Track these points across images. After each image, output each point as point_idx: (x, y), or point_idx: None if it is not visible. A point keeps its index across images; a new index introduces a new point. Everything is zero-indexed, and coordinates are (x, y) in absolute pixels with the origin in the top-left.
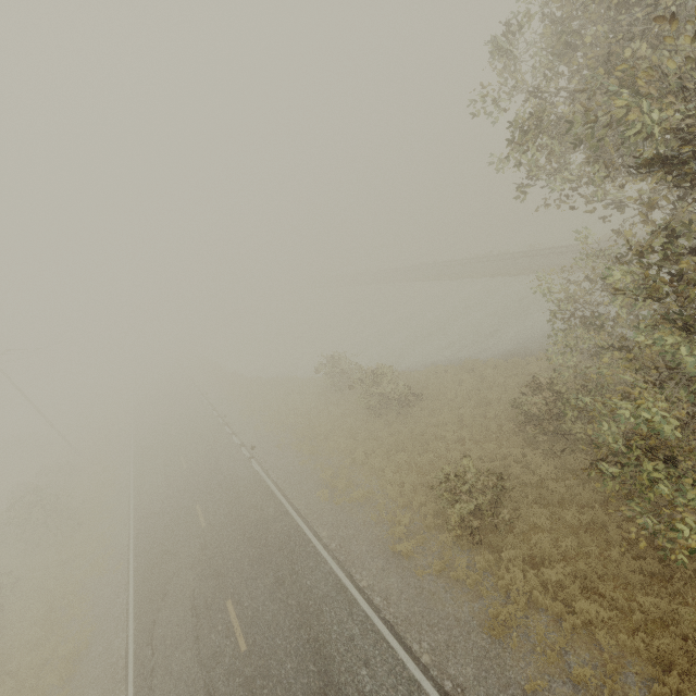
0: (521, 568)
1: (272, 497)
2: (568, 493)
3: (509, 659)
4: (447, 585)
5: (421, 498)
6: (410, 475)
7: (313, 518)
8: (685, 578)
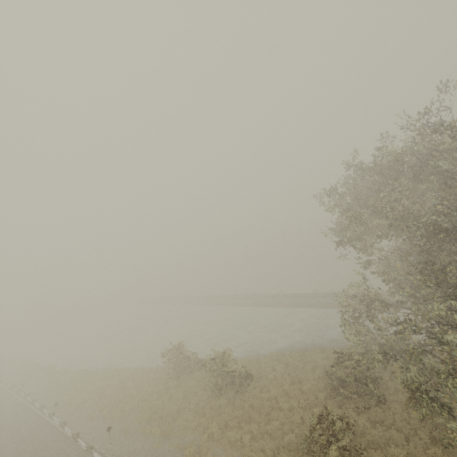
0: None
1: None
2: (383, 437)
3: None
4: None
5: None
6: (267, 441)
7: None
8: None
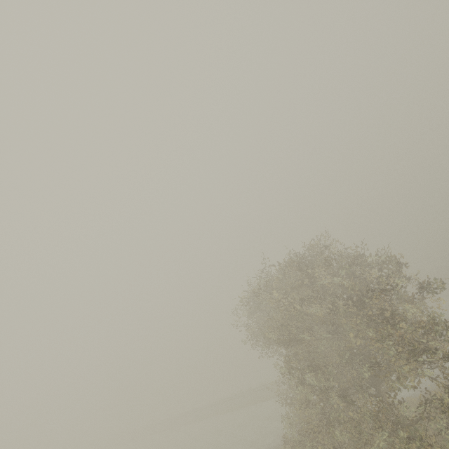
0: None
1: None
2: None
3: None
4: None
5: None
6: None
7: None
8: None
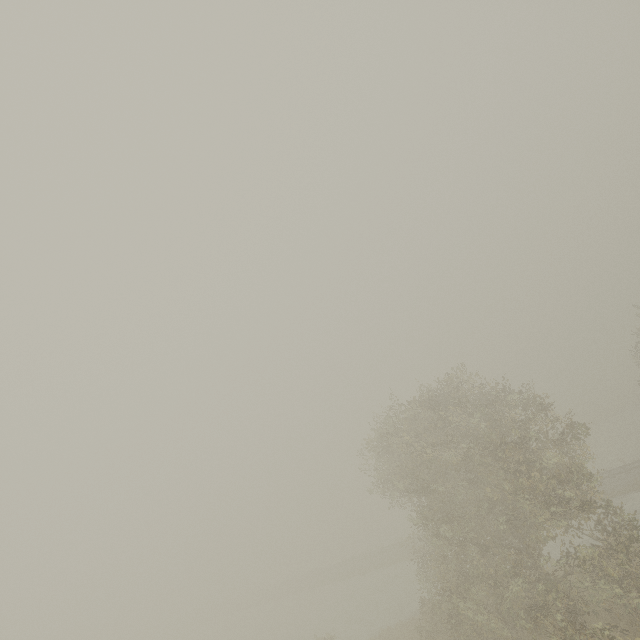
0: None
1: None
2: None
3: None
4: None
5: None
6: None
7: None
8: None
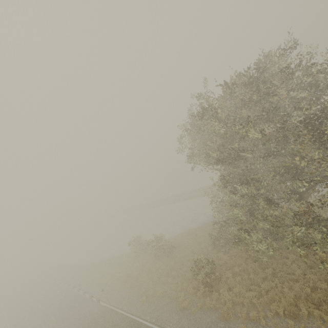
0: (227, 292)
1: (116, 313)
2: (234, 263)
3: (232, 325)
4: (205, 312)
5: (186, 284)
6: (179, 278)
7: (140, 313)
8: (270, 274)
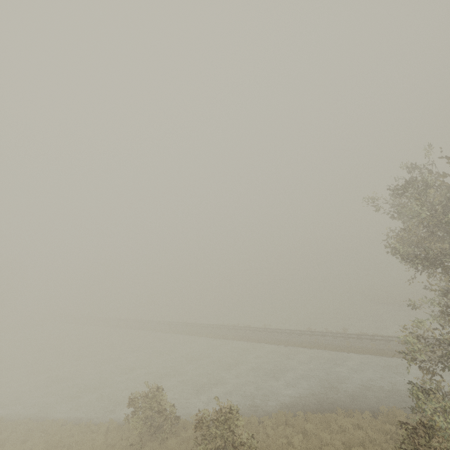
0: None
1: None
2: None
3: None
4: None
5: None
6: None
7: None
8: None
